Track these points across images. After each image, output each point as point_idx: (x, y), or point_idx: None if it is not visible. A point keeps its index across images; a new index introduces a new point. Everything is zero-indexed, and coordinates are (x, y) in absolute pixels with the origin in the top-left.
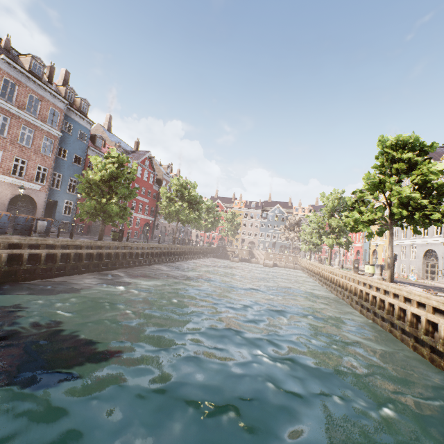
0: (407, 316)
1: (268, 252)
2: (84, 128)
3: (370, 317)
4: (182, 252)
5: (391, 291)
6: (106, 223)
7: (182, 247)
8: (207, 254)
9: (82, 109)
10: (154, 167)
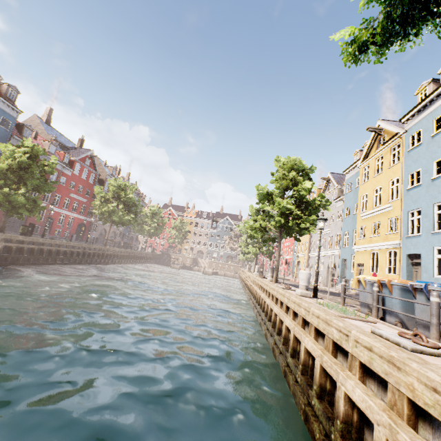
0: (265, 307)
1: (211, 261)
2: (8, 115)
3: (256, 313)
4: (114, 255)
5: (265, 288)
6: (10, 214)
7: (114, 249)
8: (148, 260)
9: (9, 95)
10: (96, 166)
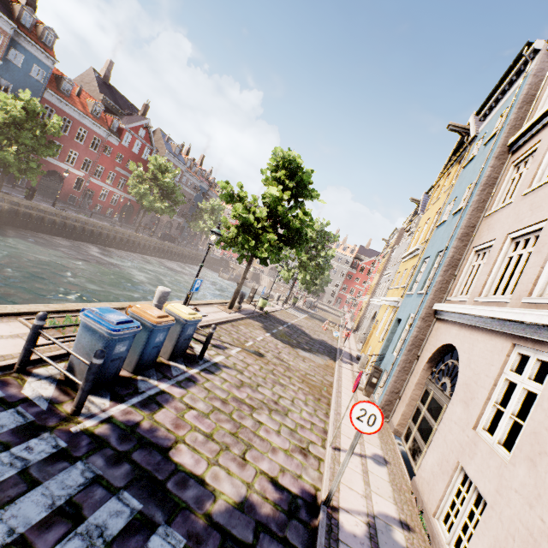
0: None
1: (273, 281)
2: (42, 64)
3: None
4: (145, 245)
5: None
6: (6, 173)
7: (145, 238)
8: (197, 262)
9: (45, 40)
10: (152, 140)
